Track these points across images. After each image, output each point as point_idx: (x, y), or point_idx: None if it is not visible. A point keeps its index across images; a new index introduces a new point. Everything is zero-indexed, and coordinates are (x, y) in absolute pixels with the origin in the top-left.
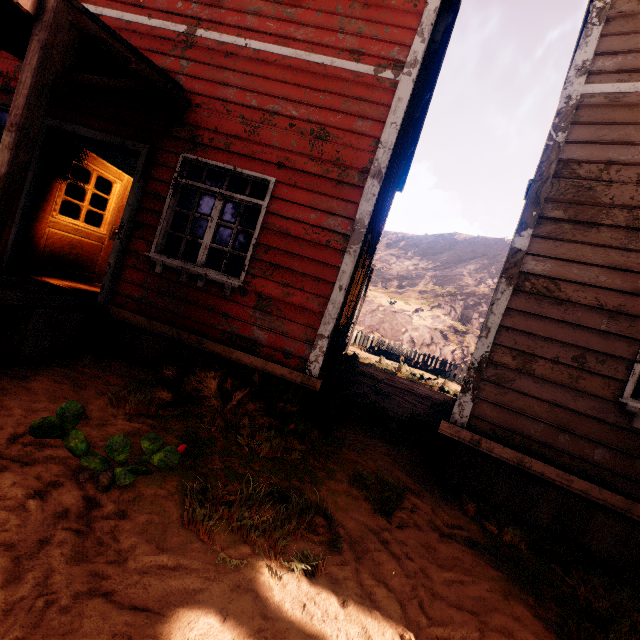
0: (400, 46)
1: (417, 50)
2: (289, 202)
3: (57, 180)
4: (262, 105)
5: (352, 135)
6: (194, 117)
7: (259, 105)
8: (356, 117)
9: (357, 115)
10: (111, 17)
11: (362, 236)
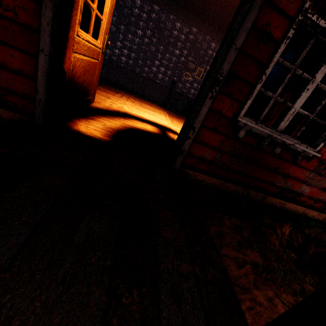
0: None
1: None
2: None
3: None
4: None
5: None
6: None
7: None
8: None
9: None
10: None
11: None
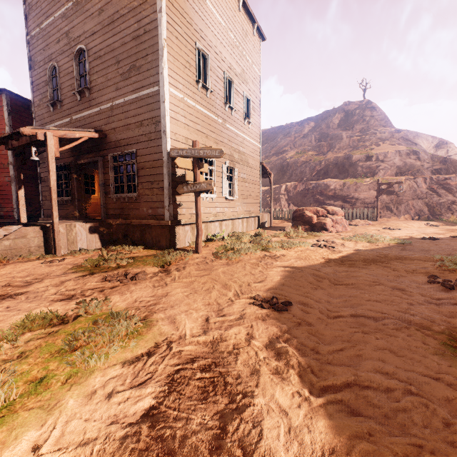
0: (4, 129)
1: (7, 129)
2: None
3: None
4: None
5: (3, 155)
6: None
7: None
8: (2, 150)
9: (2, 150)
10: None
11: (14, 180)
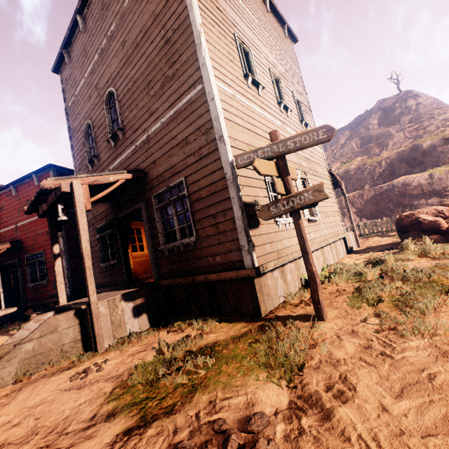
0: None
1: None
2: (49, 254)
3: (8, 278)
4: (35, 234)
5: None
6: (24, 245)
7: (34, 234)
8: None
9: None
10: (2, 232)
11: (64, 253)
